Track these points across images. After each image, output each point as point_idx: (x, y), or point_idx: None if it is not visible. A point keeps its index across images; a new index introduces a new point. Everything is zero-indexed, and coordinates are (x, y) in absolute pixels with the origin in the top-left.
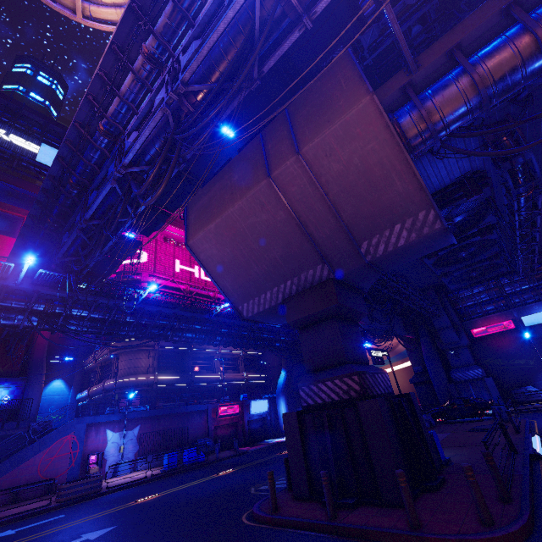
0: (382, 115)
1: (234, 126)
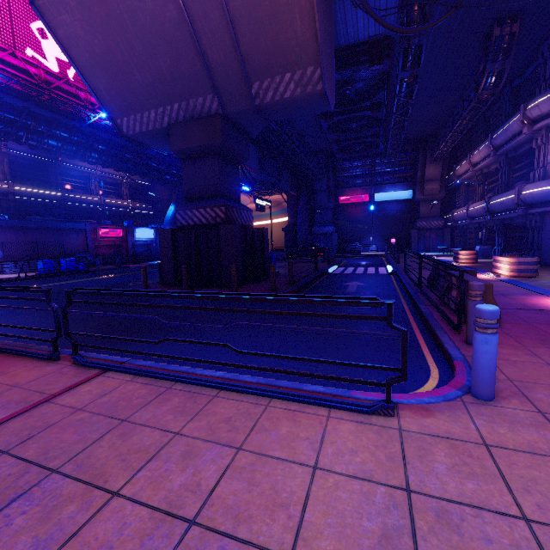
0: None
1: None
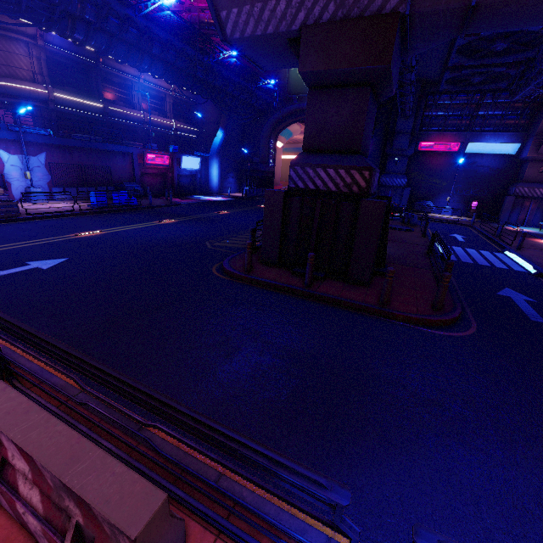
0: None
1: None
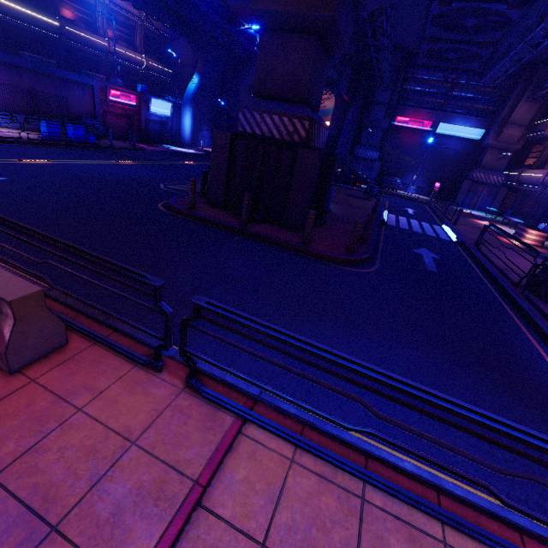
0: None
1: None
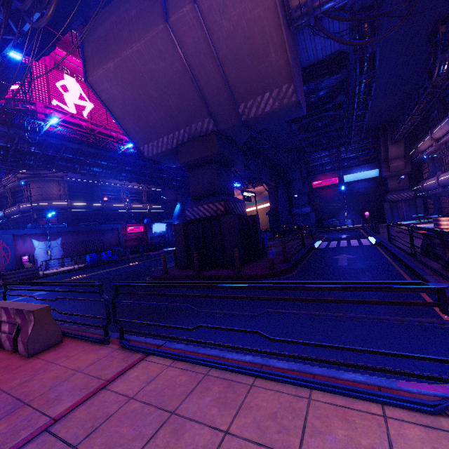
0: None
1: None
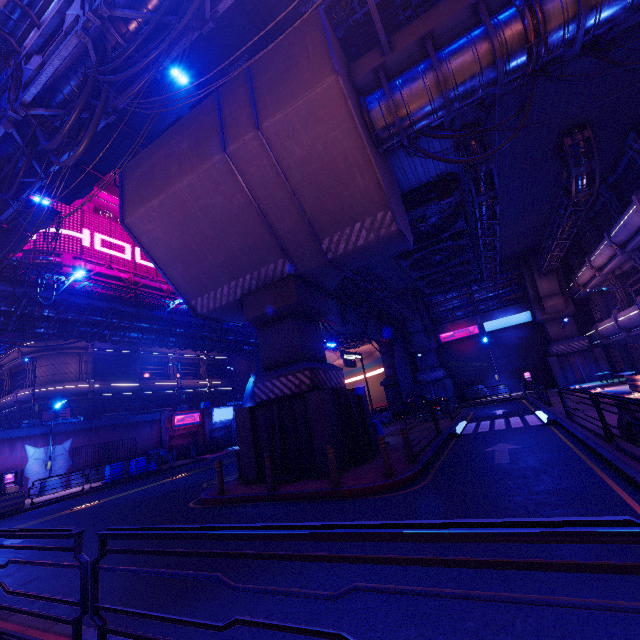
0: (346, 101)
1: (187, 69)
